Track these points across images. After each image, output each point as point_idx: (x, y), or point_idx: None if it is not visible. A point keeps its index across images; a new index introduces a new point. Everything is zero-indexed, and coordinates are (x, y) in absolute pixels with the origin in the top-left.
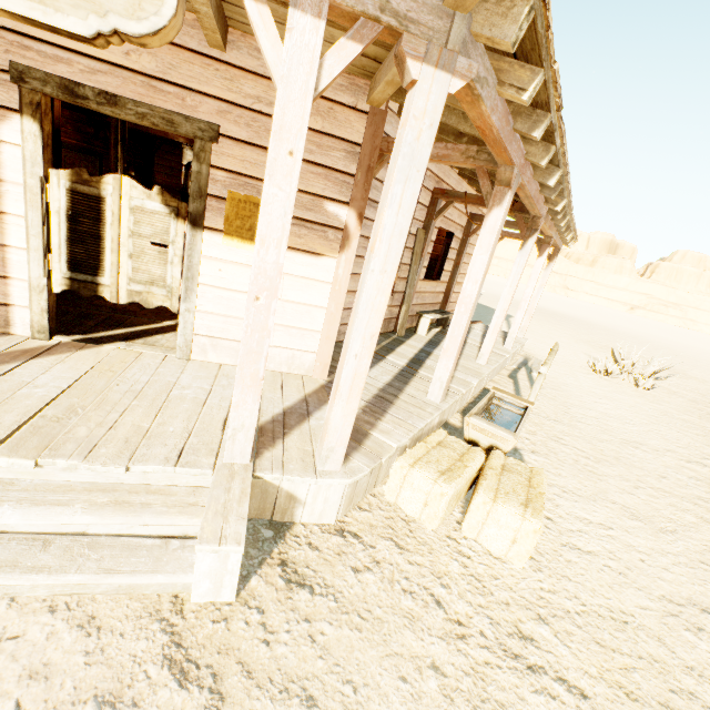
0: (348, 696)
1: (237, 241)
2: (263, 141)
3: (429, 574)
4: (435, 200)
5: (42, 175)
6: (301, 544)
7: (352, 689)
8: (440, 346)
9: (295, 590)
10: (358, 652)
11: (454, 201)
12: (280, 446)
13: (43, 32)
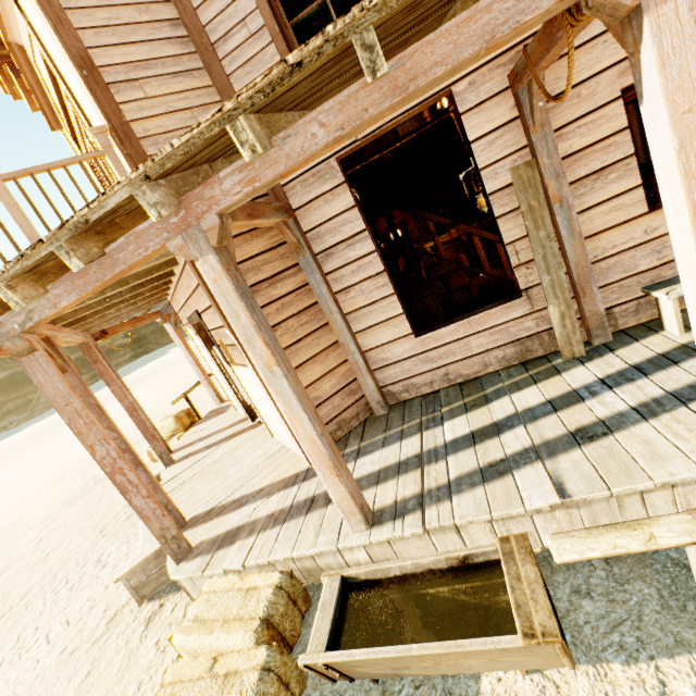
0: (86, 690)
1: (235, 366)
2: (202, 307)
3: (155, 693)
4: (516, 97)
5: (211, 355)
6: (176, 601)
7: (89, 689)
8: (667, 371)
9: (145, 624)
10: (106, 680)
11: (527, 78)
12: (196, 529)
13: (181, 303)
